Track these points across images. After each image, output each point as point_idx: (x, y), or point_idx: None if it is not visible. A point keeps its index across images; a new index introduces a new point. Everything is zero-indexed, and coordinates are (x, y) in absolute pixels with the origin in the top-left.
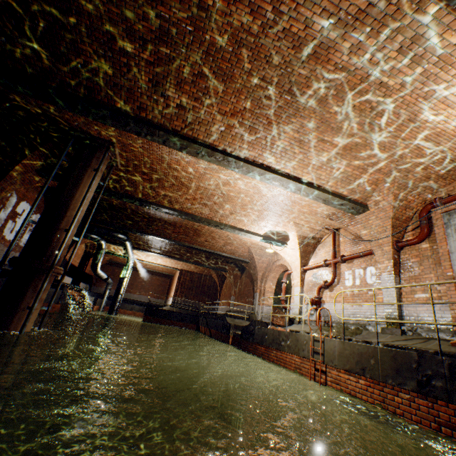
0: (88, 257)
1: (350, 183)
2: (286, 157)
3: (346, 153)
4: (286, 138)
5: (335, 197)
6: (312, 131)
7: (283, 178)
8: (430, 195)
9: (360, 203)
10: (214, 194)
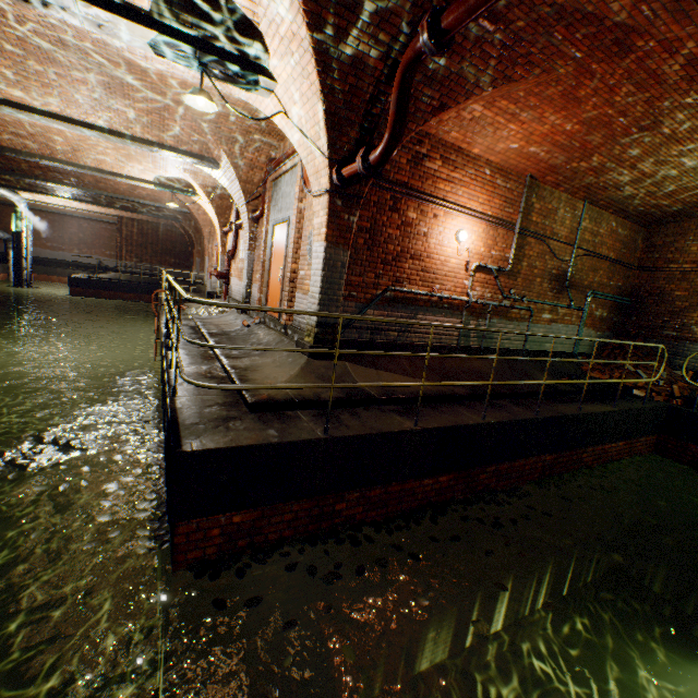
0: None
1: (165, 131)
2: (32, 91)
3: (111, 93)
4: None
5: (160, 149)
6: (23, 59)
7: (57, 121)
8: (274, 153)
9: (205, 156)
10: (14, 121)
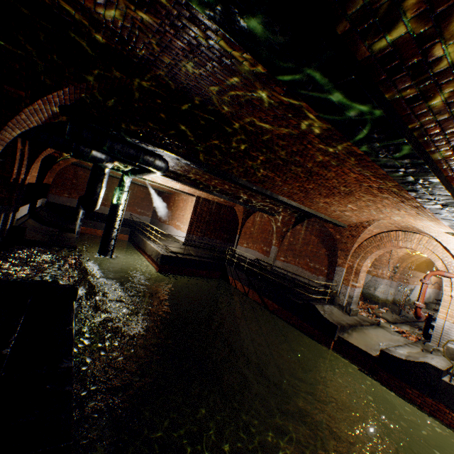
0: (51, 166)
1: None
2: None
3: None
4: None
5: None
6: None
7: None
8: None
9: None
10: None
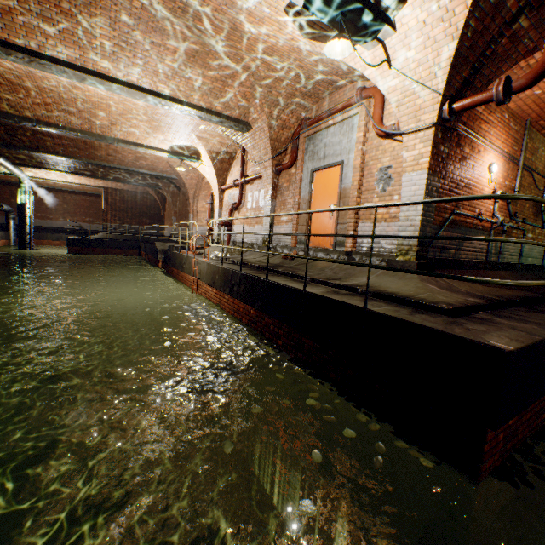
0: None
1: (219, 97)
2: (121, 62)
3: (192, 61)
4: (104, 36)
5: (209, 114)
6: (131, 29)
7: (133, 90)
8: (304, 114)
9: (241, 120)
10: (70, 99)
